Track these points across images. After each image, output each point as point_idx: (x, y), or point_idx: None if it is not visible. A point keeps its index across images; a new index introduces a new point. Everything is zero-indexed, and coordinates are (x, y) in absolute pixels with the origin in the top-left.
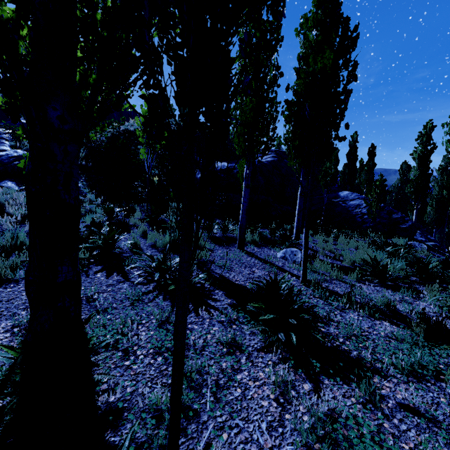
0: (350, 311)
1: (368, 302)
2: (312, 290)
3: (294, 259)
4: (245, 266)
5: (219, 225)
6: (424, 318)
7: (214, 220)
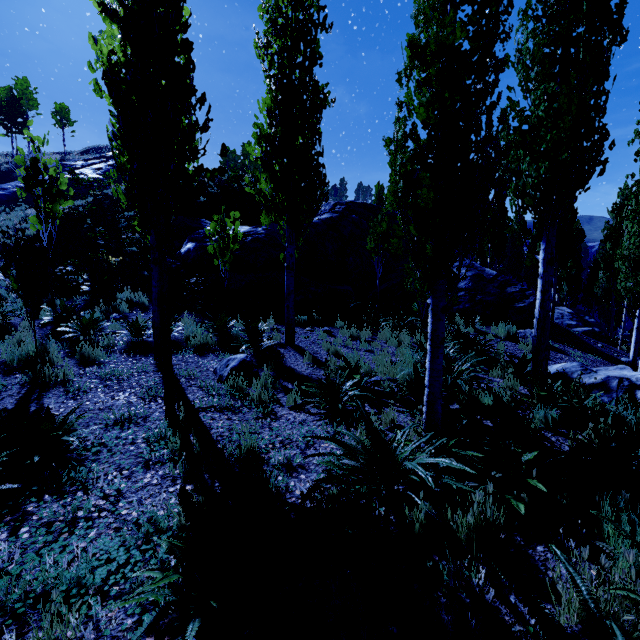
0: (162, 468)
1: (214, 449)
2: (163, 428)
3: (222, 372)
4: (117, 388)
5: (151, 323)
6: (201, 486)
7: (178, 315)
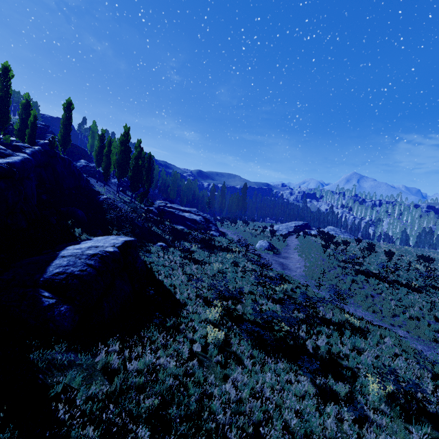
0: None
1: None
2: None
3: None
4: None
5: None
6: None
7: None
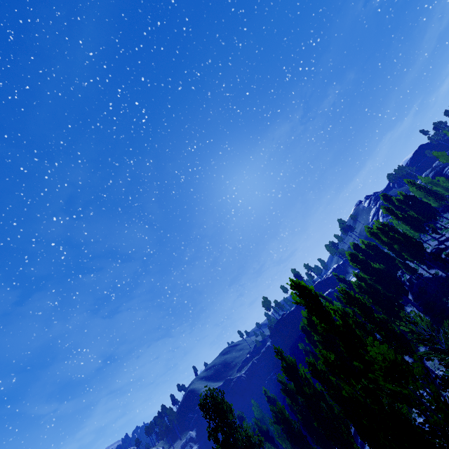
0: None
1: None
2: None
3: None
4: None
5: None
6: None
7: None
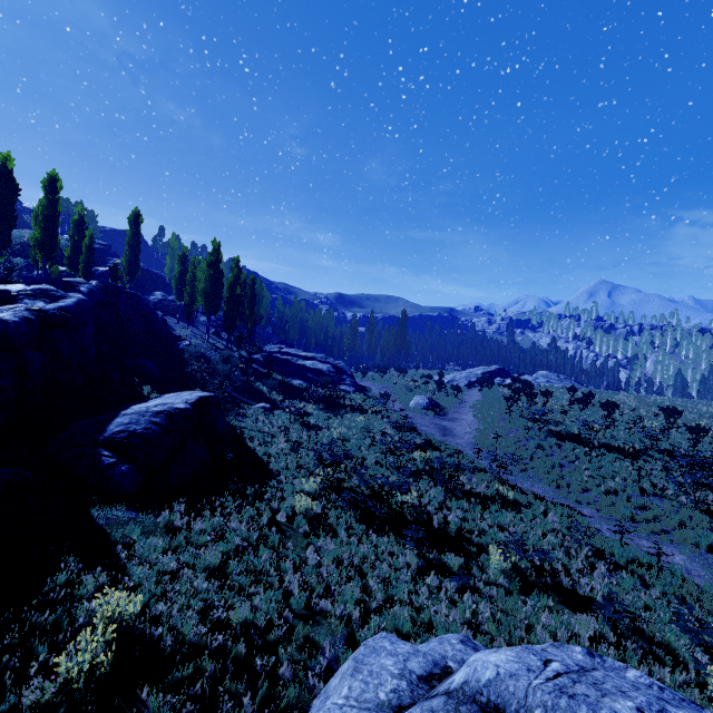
0: None
1: None
2: None
3: None
4: None
5: None
6: None
7: None
